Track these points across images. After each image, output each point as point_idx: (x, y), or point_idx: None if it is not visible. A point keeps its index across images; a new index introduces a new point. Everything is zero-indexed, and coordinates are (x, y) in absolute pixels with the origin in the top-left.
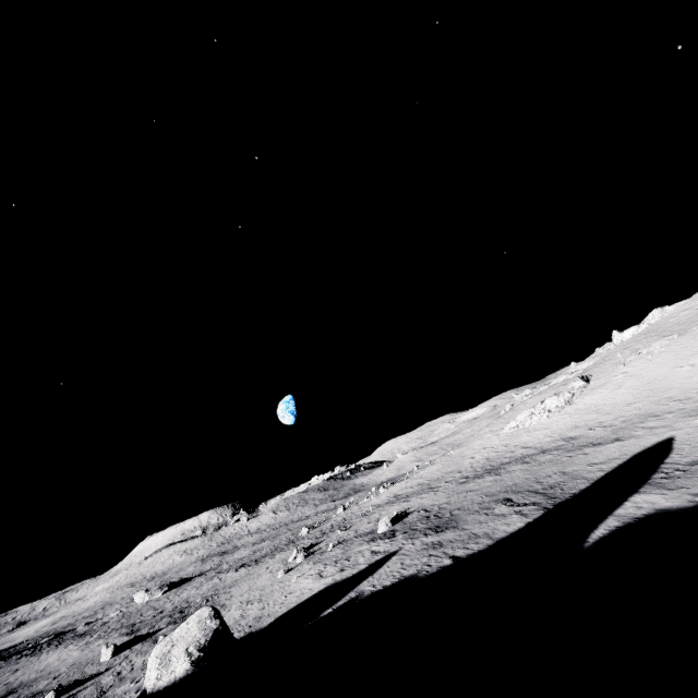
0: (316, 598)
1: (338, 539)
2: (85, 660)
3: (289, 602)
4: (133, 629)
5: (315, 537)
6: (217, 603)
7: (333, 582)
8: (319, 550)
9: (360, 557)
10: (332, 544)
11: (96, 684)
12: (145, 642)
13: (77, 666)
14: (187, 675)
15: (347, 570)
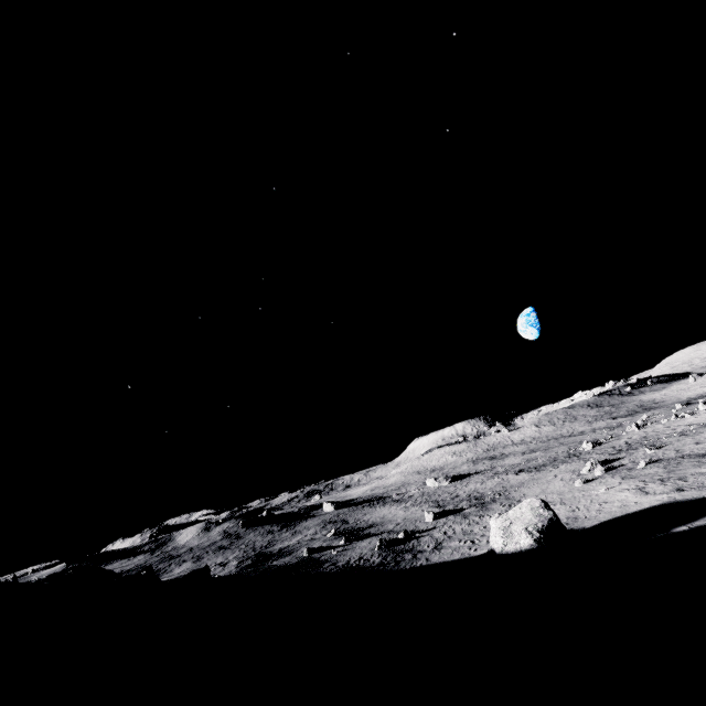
0: (652, 512)
1: (649, 457)
2: (412, 518)
3: (610, 510)
4: (439, 505)
5: (607, 453)
6: (511, 498)
7: (671, 501)
8: (622, 466)
9: (705, 480)
10: (643, 462)
11: (430, 536)
12: (456, 516)
13: (409, 521)
14: (531, 549)
15: (689, 491)
